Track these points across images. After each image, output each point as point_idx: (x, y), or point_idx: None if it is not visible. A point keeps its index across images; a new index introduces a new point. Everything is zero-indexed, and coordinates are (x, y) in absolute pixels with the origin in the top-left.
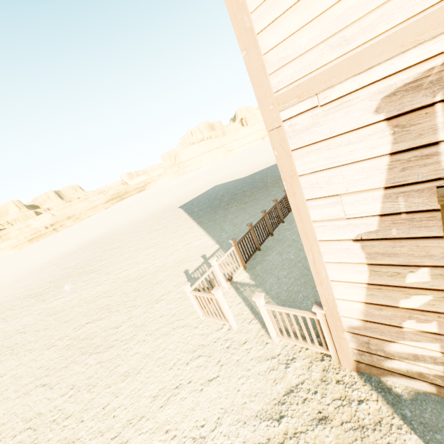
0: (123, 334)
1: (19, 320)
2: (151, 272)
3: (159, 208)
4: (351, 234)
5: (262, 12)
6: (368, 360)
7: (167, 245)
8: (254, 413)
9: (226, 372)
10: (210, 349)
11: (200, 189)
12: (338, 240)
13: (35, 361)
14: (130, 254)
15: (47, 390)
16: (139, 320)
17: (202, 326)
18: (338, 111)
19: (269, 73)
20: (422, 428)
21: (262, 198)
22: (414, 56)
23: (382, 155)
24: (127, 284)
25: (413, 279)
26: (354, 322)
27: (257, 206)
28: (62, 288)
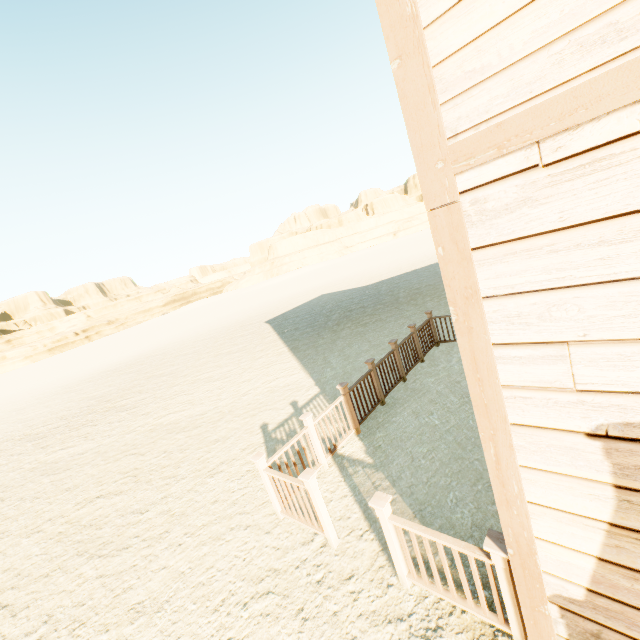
0: (149, 527)
1: (1, 476)
2: (210, 421)
3: (237, 320)
4: (584, 421)
5: None
6: None
7: (241, 379)
8: None
9: (312, 636)
10: (288, 580)
11: (300, 298)
12: (554, 429)
13: (3, 555)
14: (185, 388)
15: (6, 617)
16: (179, 503)
17: (279, 531)
18: (584, 176)
19: (441, 102)
20: None
21: (390, 319)
22: None
23: None
24: (172, 437)
25: None
26: (571, 590)
27: (383, 331)
28: (76, 430)
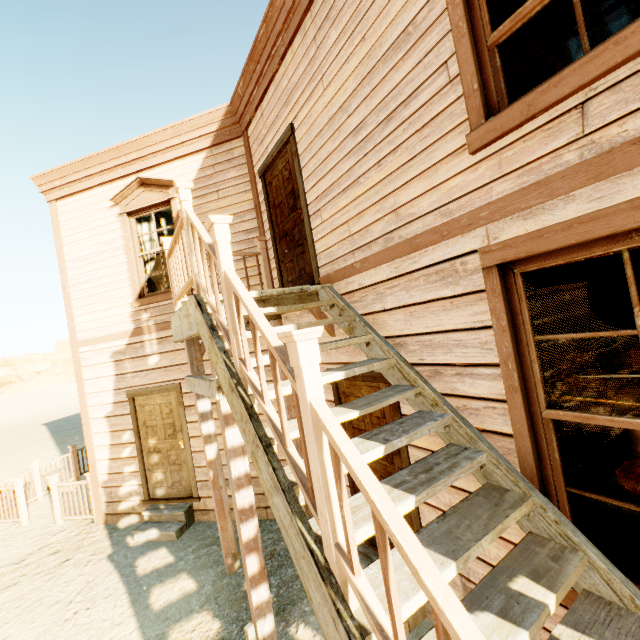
0: None
1: None
2: None
3: (5, 424)
4: (104, 413)
5: (78, 310)
6: (112, 509)
7: None
8: (0, 566)
9: None
10: None
11: None
12: (99, 417)
13: None
14: None
15: None
16: None
17: None
18: (100, 354)
19: (77, 331)
20: (117, 537)
21: None
22: (119, 343)
23: (113, 375)
24: None
25: (126, 438)
26: (105, 477)
27: None
28: None
